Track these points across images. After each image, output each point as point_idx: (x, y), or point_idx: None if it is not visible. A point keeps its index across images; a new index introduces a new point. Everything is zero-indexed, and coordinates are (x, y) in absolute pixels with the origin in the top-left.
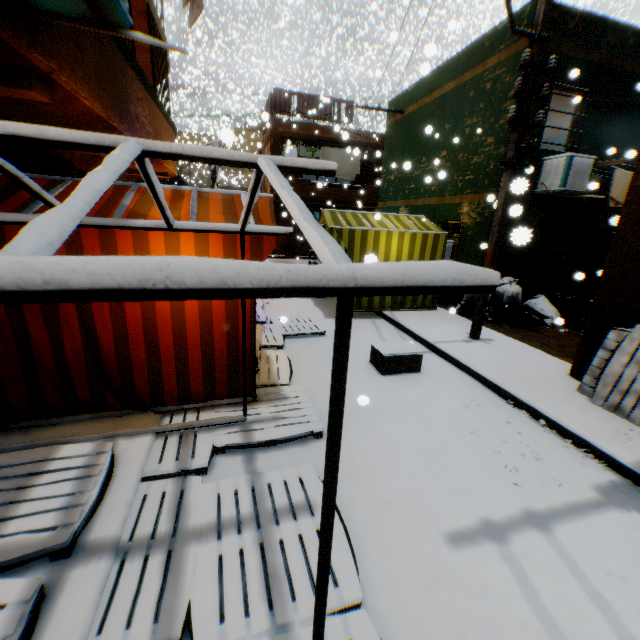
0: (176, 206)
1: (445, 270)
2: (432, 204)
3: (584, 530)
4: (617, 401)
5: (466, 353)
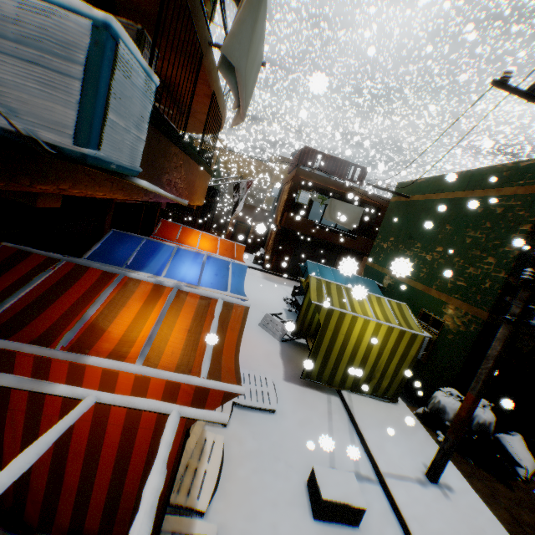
0: (145, 313)
1: None
2: (417, 288)
3: None
4: None
5: (417, 511)
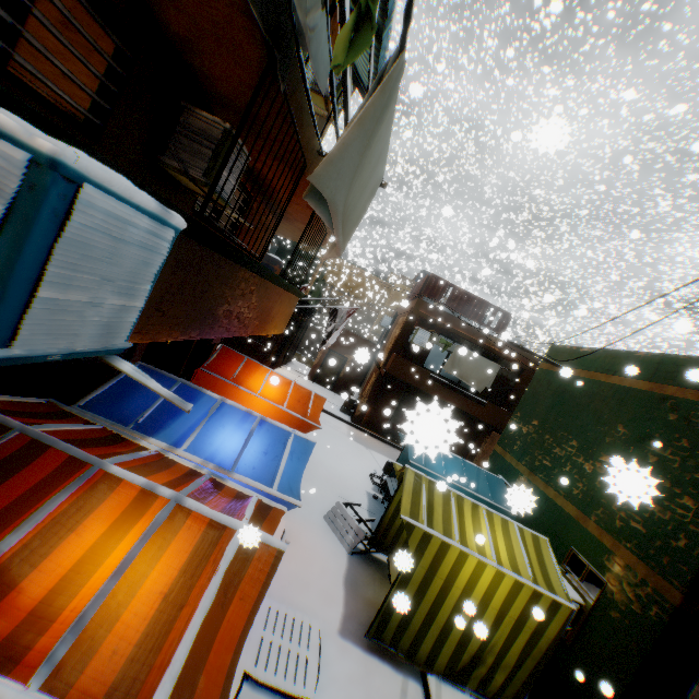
0: (102, 550)
1: None
2: (566, 511)
3: None
4: None
5: None
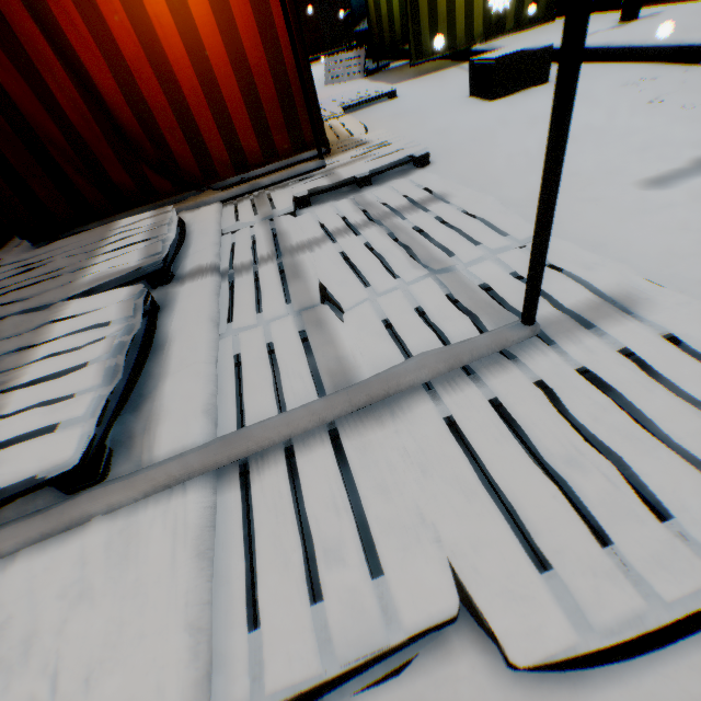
0: None
1: None
2: None
3: None
4: None
5: (620, 36)
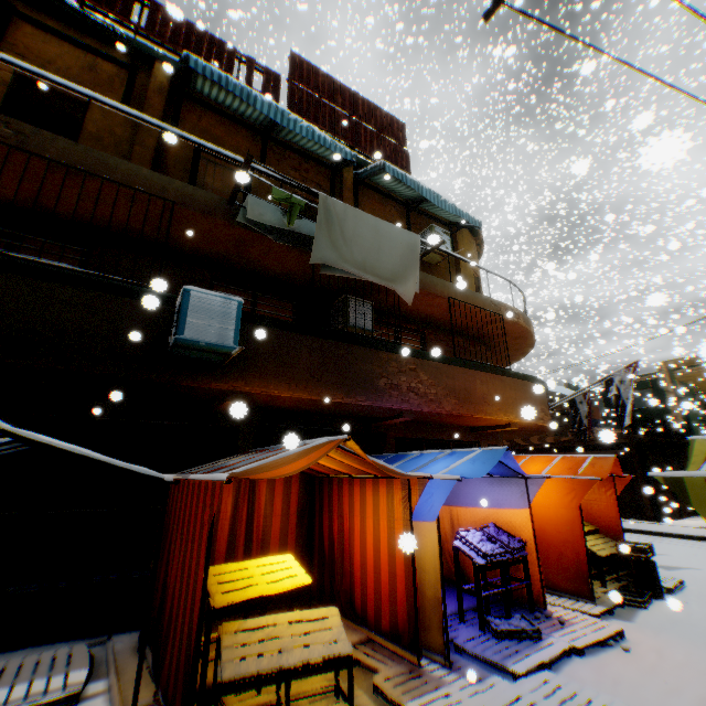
0: None
1: None
2: None
3: None
4: None
5: None
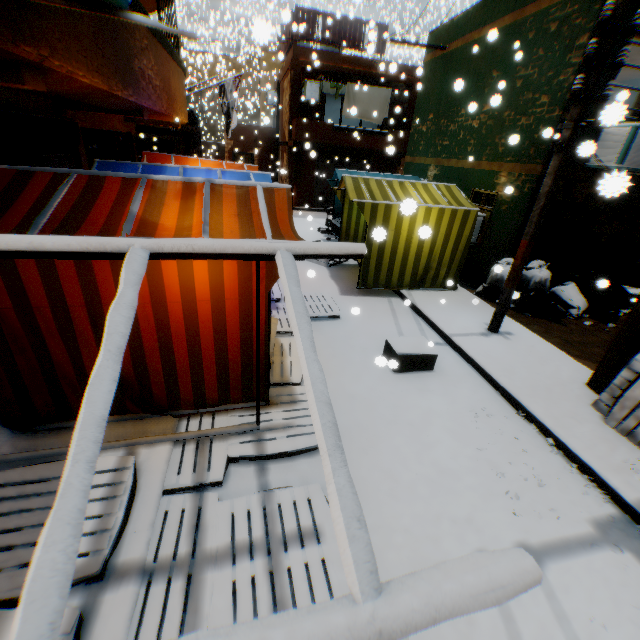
0: (187, 207)
1: (482, 599)
2: (466, 168)
3: (575, 570)
4: (632, 427)
5: (482, 351)
